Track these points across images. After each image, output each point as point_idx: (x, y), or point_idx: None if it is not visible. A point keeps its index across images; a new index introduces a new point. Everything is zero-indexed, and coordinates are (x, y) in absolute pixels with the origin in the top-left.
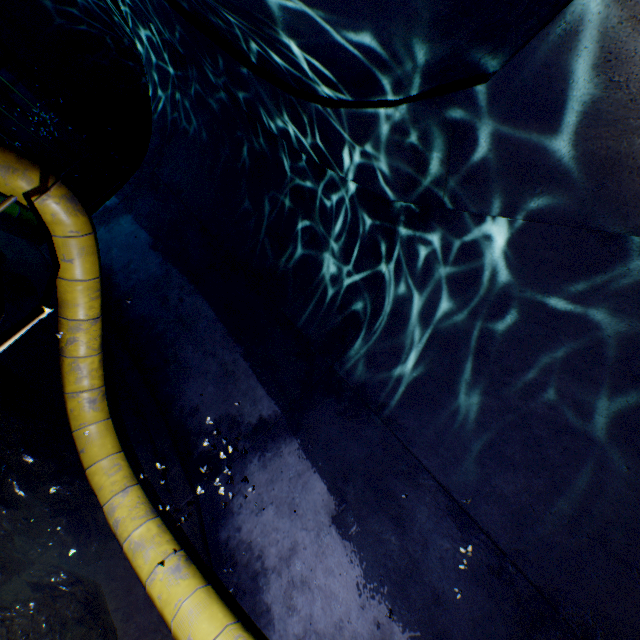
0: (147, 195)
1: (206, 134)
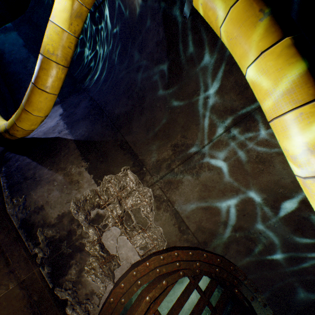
0: (25, 25)
1: (52, 1)
